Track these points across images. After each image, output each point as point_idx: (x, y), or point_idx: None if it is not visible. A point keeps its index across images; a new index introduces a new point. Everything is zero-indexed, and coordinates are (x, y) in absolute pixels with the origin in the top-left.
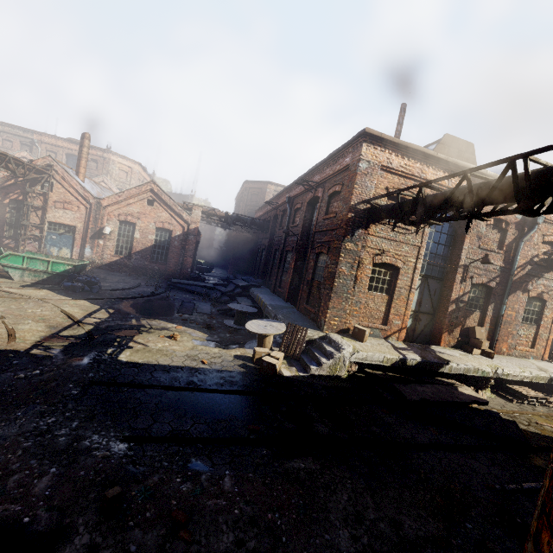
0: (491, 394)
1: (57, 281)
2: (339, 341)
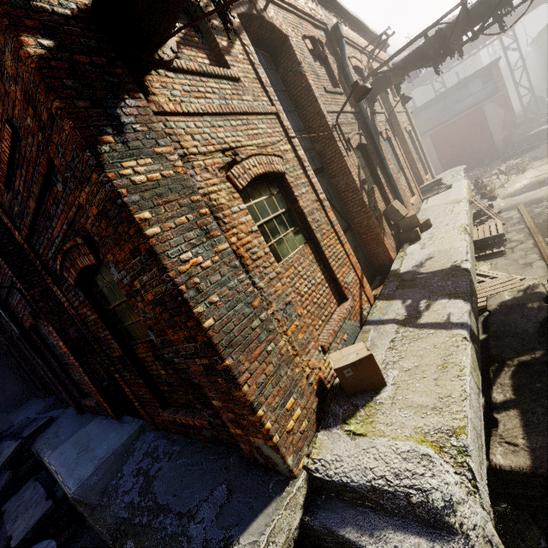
0: (480, 264)
1: None
2: (387, 478)
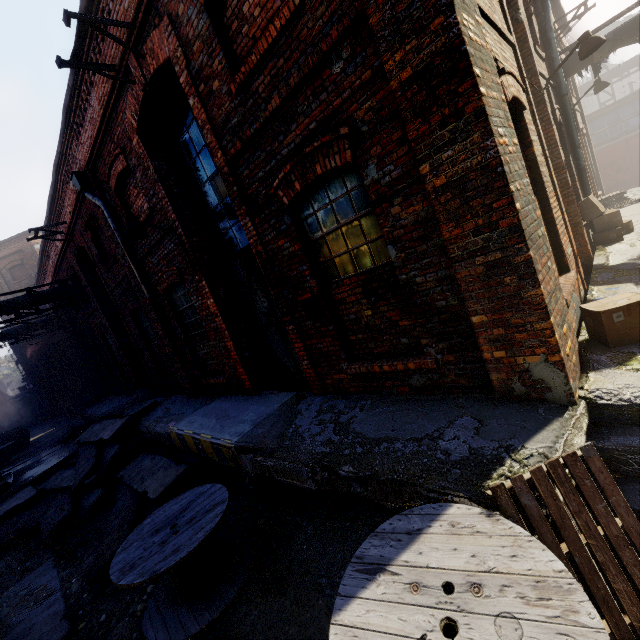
0: None
1: None
2: None
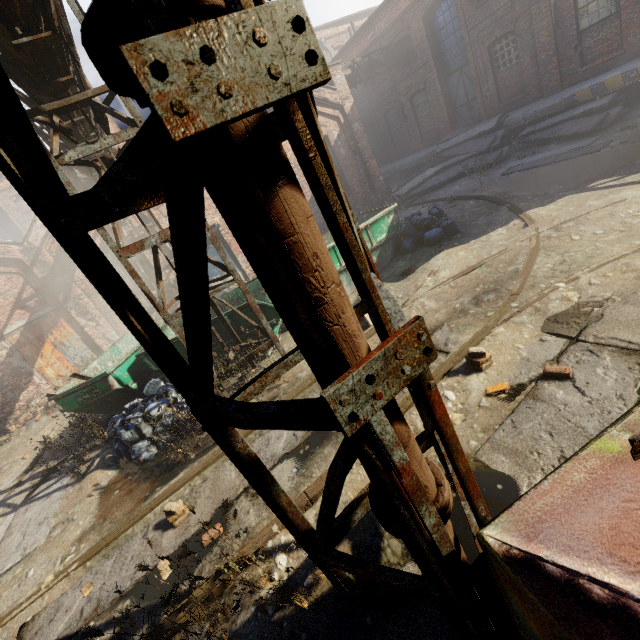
0: None
1: (389, 254)
2: None
